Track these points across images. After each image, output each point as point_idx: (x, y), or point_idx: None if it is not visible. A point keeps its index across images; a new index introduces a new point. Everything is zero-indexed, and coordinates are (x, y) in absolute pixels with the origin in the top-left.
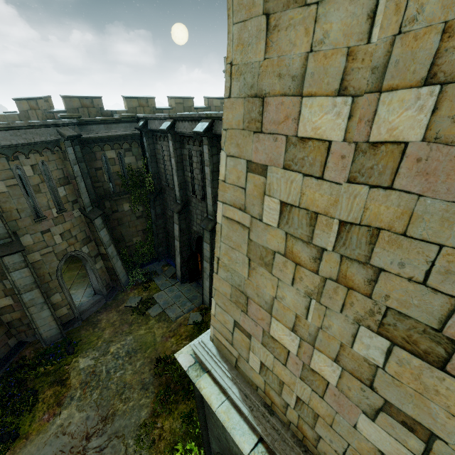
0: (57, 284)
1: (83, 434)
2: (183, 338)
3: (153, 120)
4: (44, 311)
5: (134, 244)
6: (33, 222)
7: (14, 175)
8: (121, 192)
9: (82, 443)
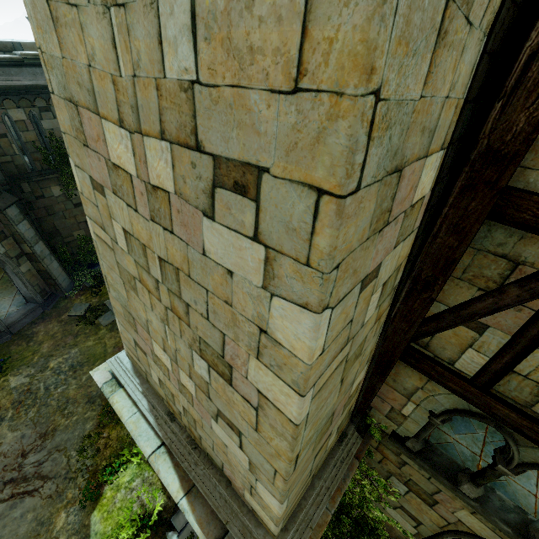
0: None
1: (18, 452)
2: None
3: None
4: None
5: (75, 240)
6: None
7: None
8: (44, 170)
9: (18, 461)
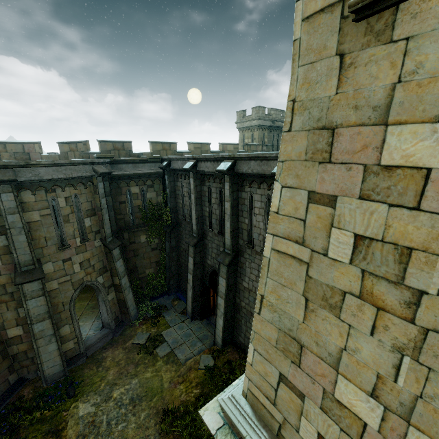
0: (69, 315)
1: None
2: (193, 386)
3: (176, 161)
4: (51, 344)
5: (146, 276)
6: (57, 250)
7: (49, 205)
8: (140, 224)
9: None
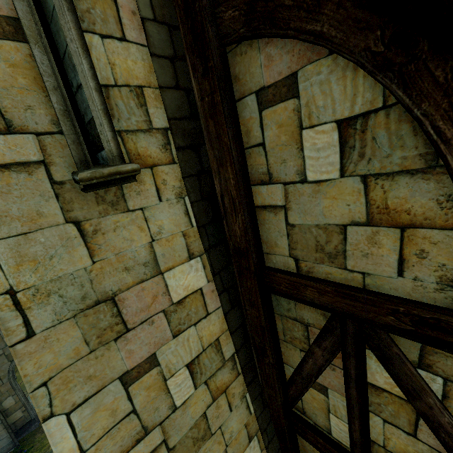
0: (10, 387)
1: None
2: None
3: None
4: None
5: None
6: None
7: None
8: None
9: None
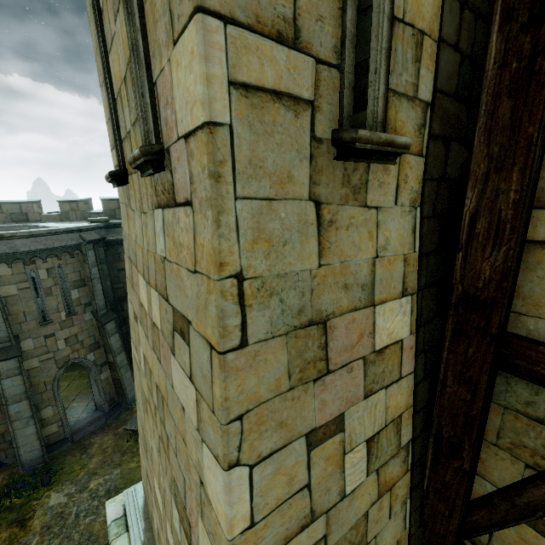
0: (52, 396)
1: None
2: None
3: None
4: (29, 426)
5: None
6: (38, 325)
7: (28, 278)
8: None
9: None
